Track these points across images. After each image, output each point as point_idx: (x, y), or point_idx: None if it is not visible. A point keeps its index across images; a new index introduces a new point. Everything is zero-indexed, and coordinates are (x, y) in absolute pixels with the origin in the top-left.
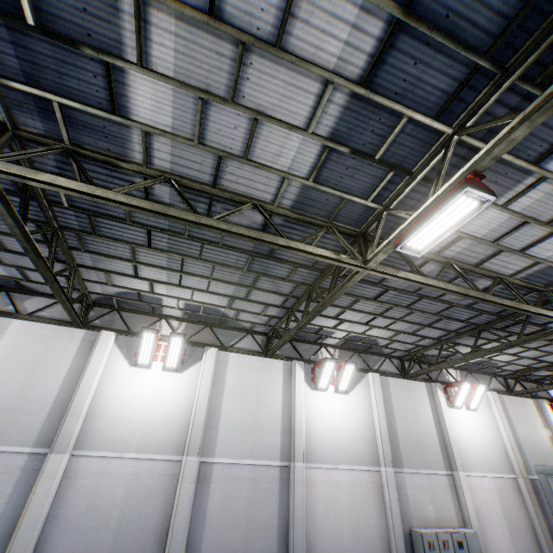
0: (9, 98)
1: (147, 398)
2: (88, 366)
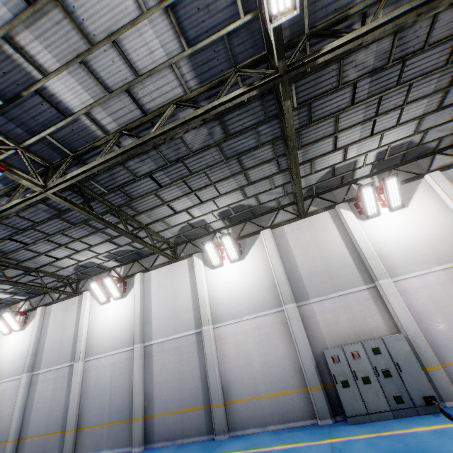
0: None
1: (111, 319)
2: (80, 314)
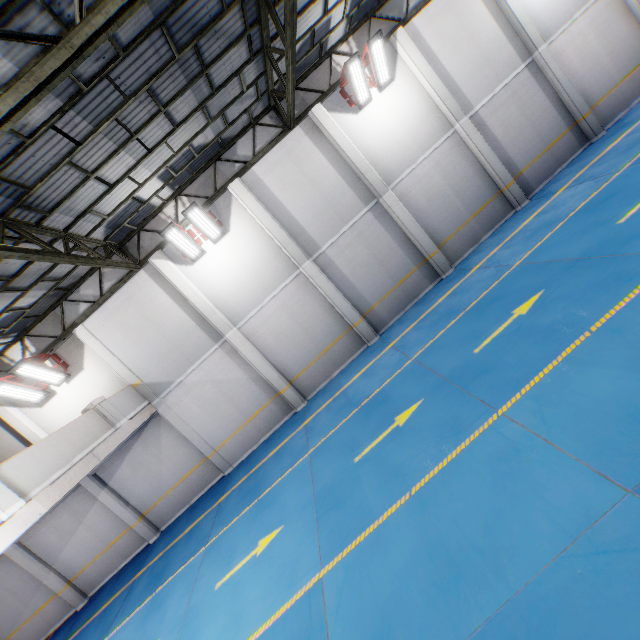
0: None
1: (392, 121)
2: (336, 141)
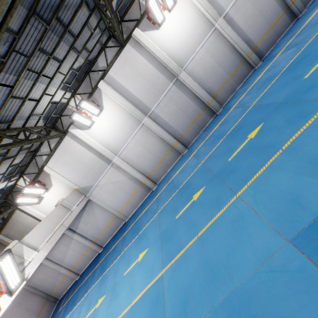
0: None
1: (179, 30)
2: (149, 48)
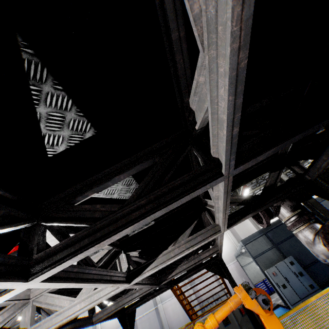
0: None
1: None
2: None
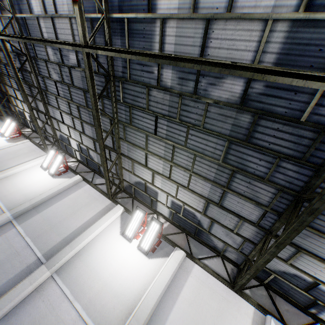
0: (112, 29)
1: (116, 264)
2: (98, 220)
